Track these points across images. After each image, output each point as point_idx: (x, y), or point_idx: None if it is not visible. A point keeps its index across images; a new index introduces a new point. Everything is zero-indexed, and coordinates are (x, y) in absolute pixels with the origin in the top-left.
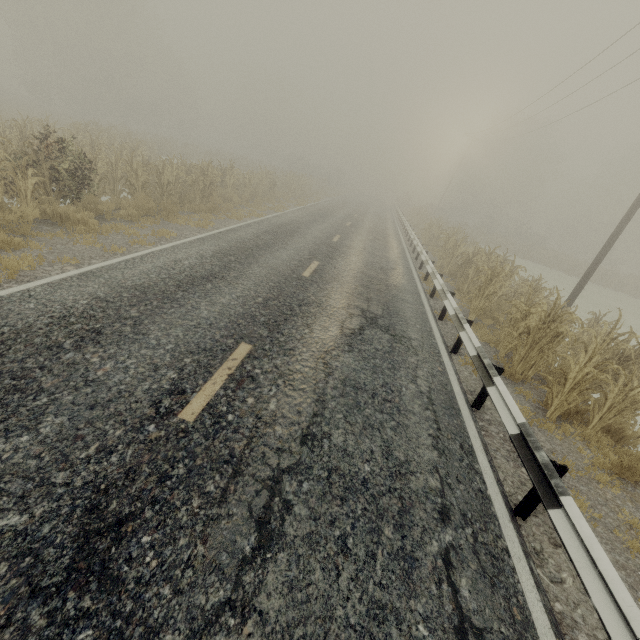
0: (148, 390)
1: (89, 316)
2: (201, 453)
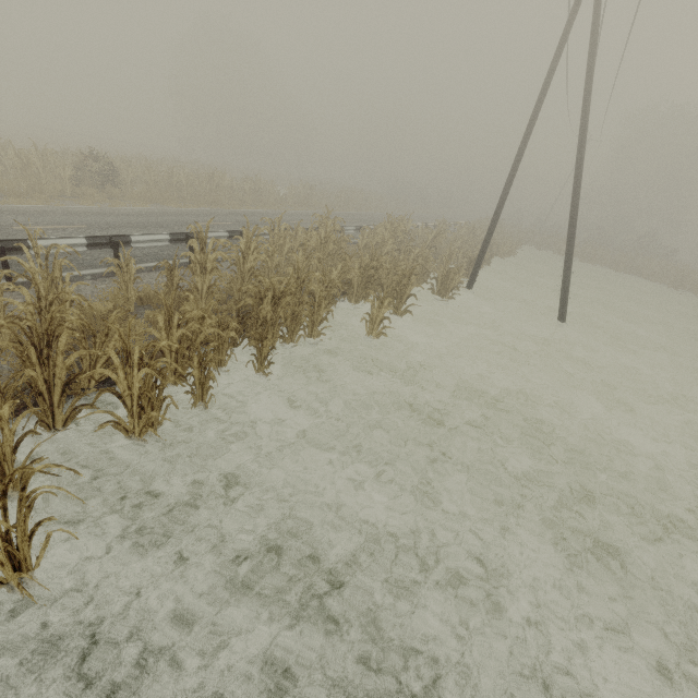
0: (14, 223)
1: (30, 212)
2: (5, 232)
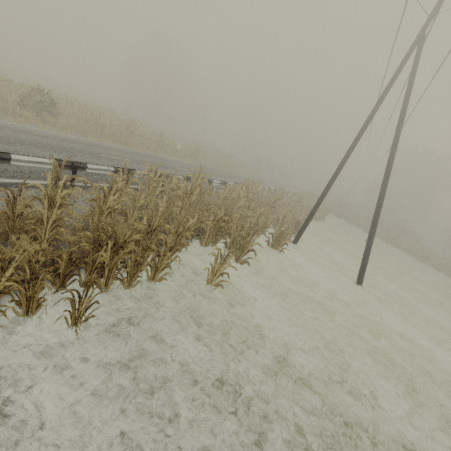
0: None
1: None
2: None
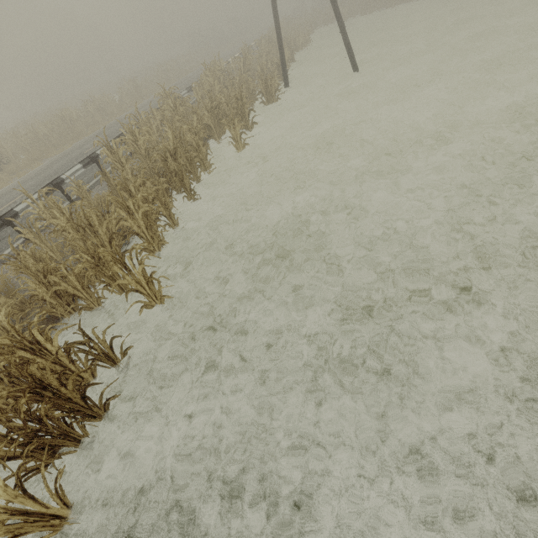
0: None
1: None
2: None
